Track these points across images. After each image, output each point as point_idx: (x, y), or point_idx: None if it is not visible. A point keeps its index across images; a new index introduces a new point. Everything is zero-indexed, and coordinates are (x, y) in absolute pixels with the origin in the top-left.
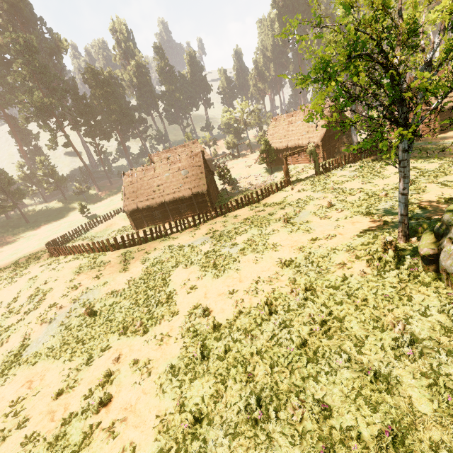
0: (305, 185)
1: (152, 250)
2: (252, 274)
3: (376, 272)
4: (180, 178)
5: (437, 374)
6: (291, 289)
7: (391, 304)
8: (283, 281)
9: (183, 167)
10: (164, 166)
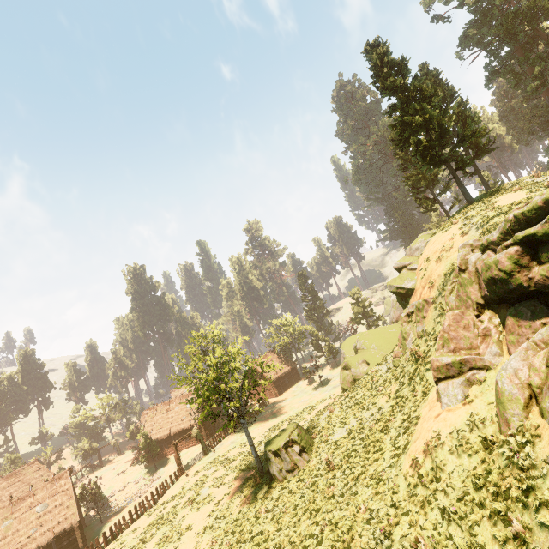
0: (198, 466)
1: None
2: None
3: (253, 496)
4: (33, 520)
5: (275, 515)
6: (212, 542)
7: (261, 505)
8: (204, 544)
9: (39, 500)
10: (3, 511)
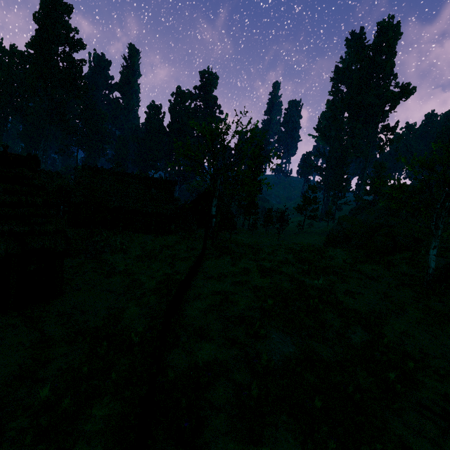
0: (225, 253)
1: (242, 444)
2: (444, 350)
3: None
4: None
5: None
6: None
7: None
8: None
9: None
10: None
